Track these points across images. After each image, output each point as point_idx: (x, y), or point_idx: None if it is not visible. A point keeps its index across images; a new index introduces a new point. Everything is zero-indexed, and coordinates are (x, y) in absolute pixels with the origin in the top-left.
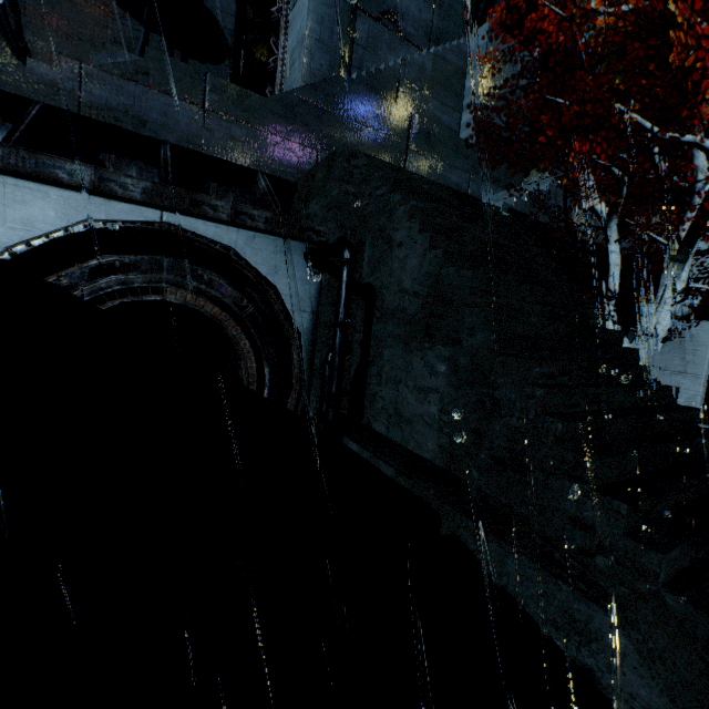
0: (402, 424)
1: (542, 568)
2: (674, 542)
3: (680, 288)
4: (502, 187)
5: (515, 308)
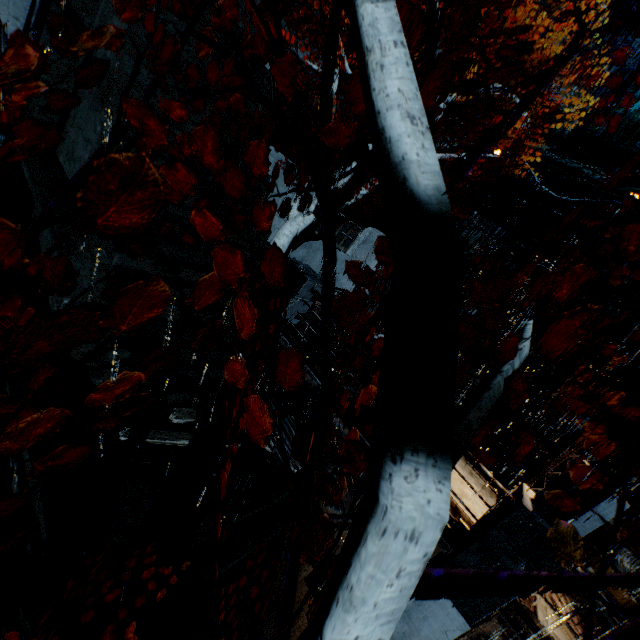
0: (72, 161)
1: (52, 234)
2: (139, 255)
3: (336, 190)
4: (319, 49)
5: (176, 121)
